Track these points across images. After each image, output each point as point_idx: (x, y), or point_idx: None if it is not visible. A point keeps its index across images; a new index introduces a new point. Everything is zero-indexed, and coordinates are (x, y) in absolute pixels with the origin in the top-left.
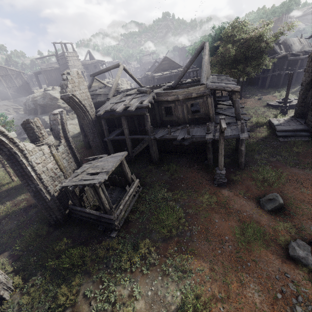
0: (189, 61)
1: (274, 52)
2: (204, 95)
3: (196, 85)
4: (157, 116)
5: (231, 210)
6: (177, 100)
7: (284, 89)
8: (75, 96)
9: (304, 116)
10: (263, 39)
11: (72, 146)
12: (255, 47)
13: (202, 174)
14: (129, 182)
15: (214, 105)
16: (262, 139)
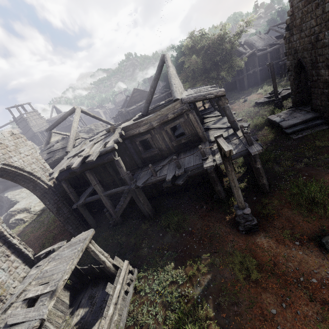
0: (153, 80)
1: (240, 53)
2: (183, 113)
3: (170, 104)
4: (134, 155)
5: (288, 278)
6: (152, 129)
7: (265, 84)
8: (10, 164)
9: (306, 102)
10: (227, 40)
11: (13, 241)
12: (221, 51)
13: (217, 218)
14: (113, 273)
15: (200, 120)
16: (271, 143)
